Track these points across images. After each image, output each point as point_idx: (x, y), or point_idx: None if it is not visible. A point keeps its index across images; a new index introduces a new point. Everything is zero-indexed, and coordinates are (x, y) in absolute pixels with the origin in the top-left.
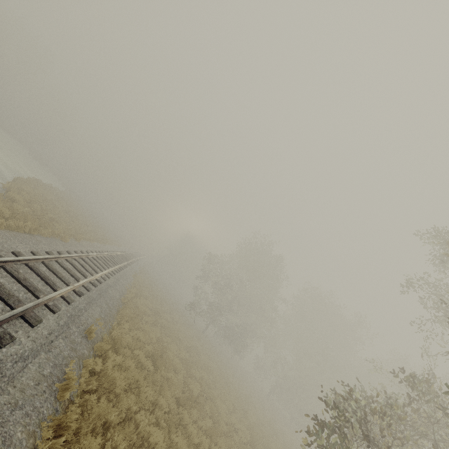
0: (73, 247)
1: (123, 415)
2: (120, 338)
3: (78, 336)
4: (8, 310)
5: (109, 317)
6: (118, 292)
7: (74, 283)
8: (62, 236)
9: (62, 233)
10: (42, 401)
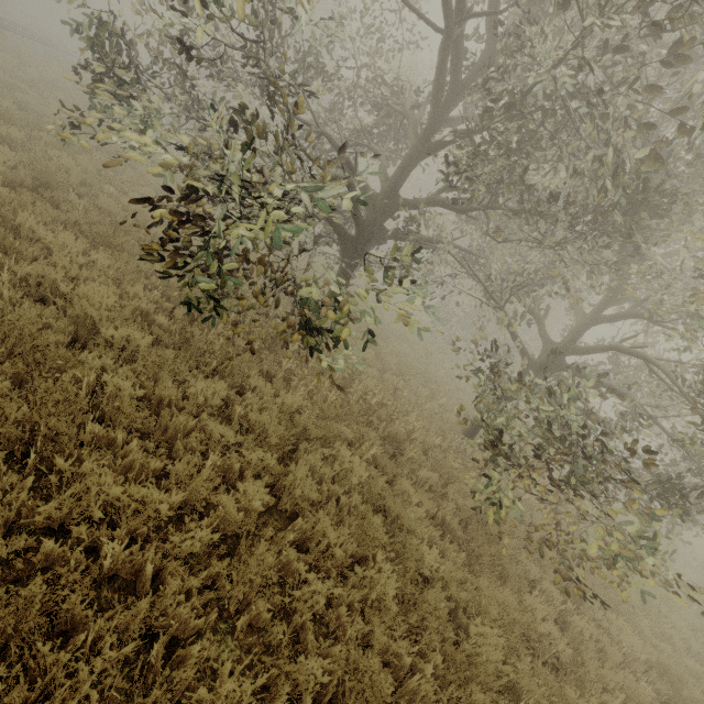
0: None
1: None
2: None
3: None
4: None
5: None
6: None
7: None
8: None
9: None
10: None
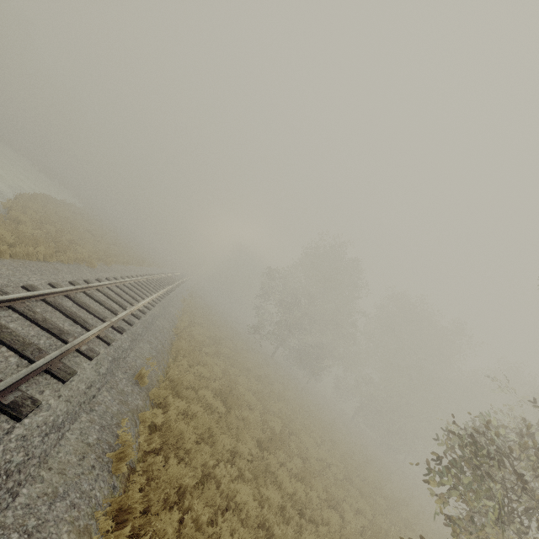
0: (103, 273)
1: (199, 474)
2: (179, 379)
3: (127, 384)
4: (26, 364)
5: (161, 354)
6: (167, 323)
7: (111, 318)
8: (87, 261)
9: (87, 258)
10: (92, 481)
